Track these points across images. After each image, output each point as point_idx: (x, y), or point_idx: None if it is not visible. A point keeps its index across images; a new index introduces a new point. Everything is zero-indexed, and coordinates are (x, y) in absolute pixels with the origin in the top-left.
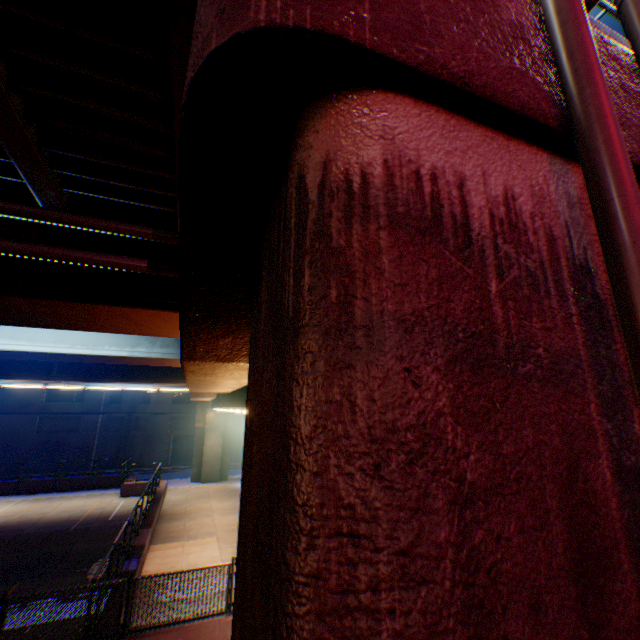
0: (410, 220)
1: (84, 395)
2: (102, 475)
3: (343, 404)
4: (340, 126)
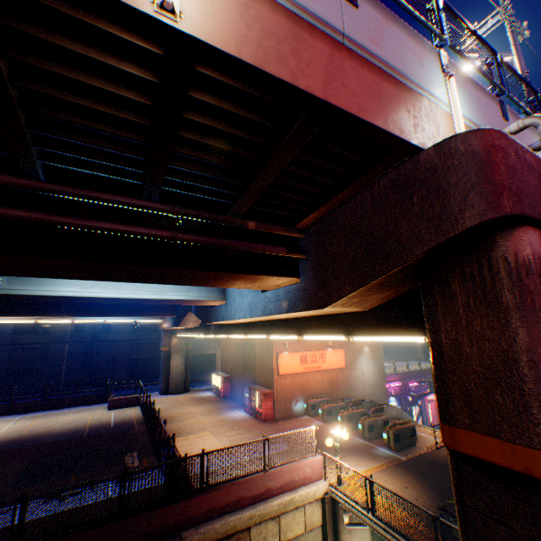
0: (540, 274)
1: (50, 327)
2: (85, 394)
3: (537, 333)
4: (516, 240)
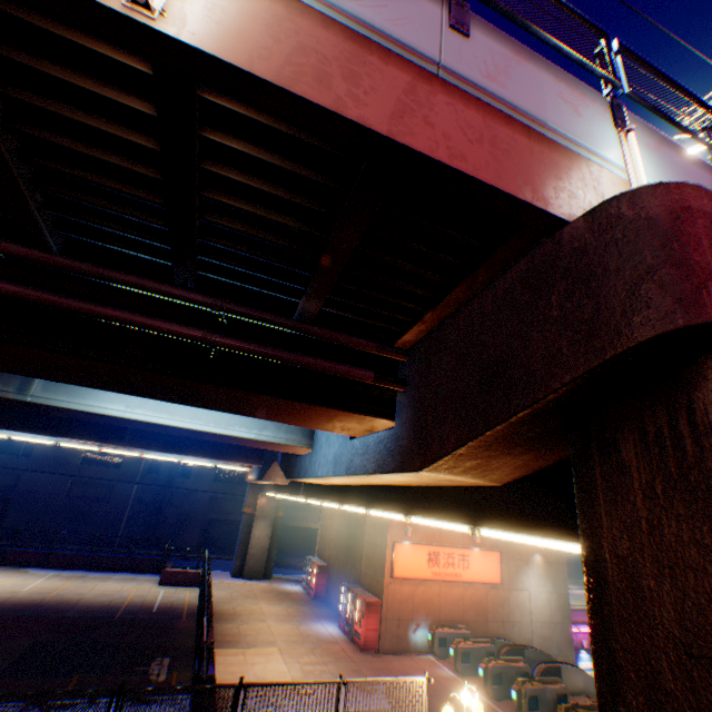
0: None
1: (122, 460)
2: (137, 556)
3: None
4: None
